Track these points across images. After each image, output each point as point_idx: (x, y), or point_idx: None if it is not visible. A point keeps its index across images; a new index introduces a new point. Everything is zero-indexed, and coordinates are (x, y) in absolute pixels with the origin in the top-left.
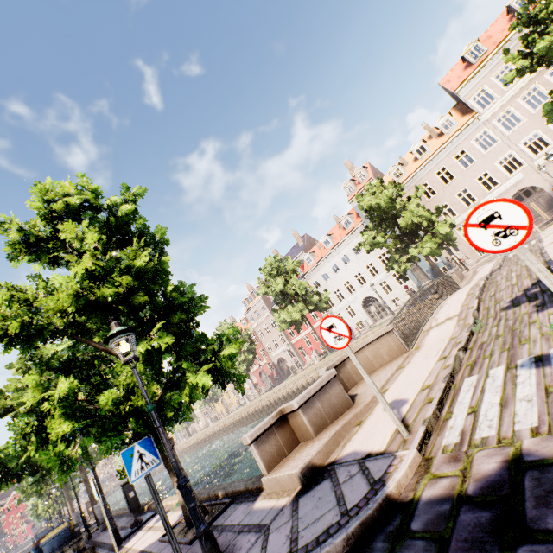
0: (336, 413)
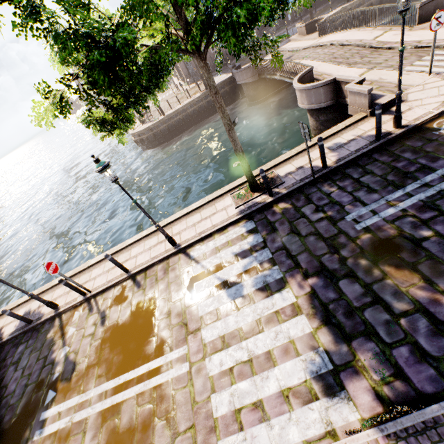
0: (302, 35)
